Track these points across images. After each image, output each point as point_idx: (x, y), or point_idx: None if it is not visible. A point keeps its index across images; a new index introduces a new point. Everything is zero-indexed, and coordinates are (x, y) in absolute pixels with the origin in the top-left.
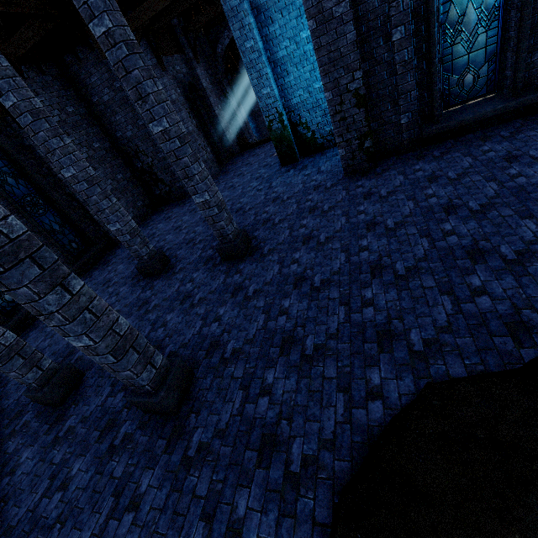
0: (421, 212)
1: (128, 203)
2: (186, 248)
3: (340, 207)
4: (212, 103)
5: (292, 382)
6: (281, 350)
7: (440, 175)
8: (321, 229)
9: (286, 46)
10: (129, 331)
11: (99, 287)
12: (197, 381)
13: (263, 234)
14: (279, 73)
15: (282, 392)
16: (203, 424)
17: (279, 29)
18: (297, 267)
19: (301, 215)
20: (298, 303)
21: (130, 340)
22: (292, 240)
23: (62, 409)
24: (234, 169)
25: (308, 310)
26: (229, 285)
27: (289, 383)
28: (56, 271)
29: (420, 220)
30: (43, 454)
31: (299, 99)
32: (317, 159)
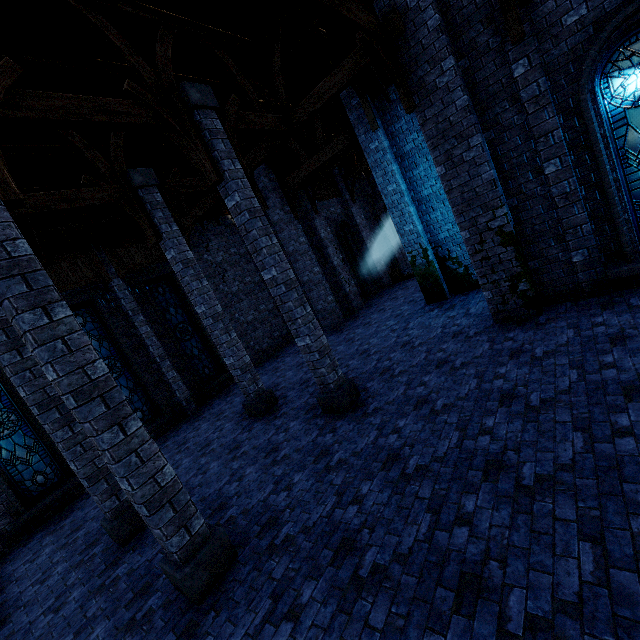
0: (586, 389)
1: (264, 333)
2: (297, 389)
3: (476, 364)
4: (364, 237)
5: (328, 612)
6: (333, 557)
7: (631, 334)
8: (442, 391)
9: (431, 185)
10: (172, 483)
11: (211, 418)
12: (237, 566)
13: (376, 387)
14: (424, 210)
15: (310, 625)
16: (216, 631)
17: (423, 171)
18: (395, 439)
19: (425, 369)
20: (378, 492)
21: (170, 494)
22: (404, 401)
23: (122, 551)
24: (378, 303)
25: (386, 506)
26: (317, 445)
27: (323, 613)
28: (119, 411)
29: (581, 402)
30: (85, 599)
31: (447, 234)
32: (469, 298)
